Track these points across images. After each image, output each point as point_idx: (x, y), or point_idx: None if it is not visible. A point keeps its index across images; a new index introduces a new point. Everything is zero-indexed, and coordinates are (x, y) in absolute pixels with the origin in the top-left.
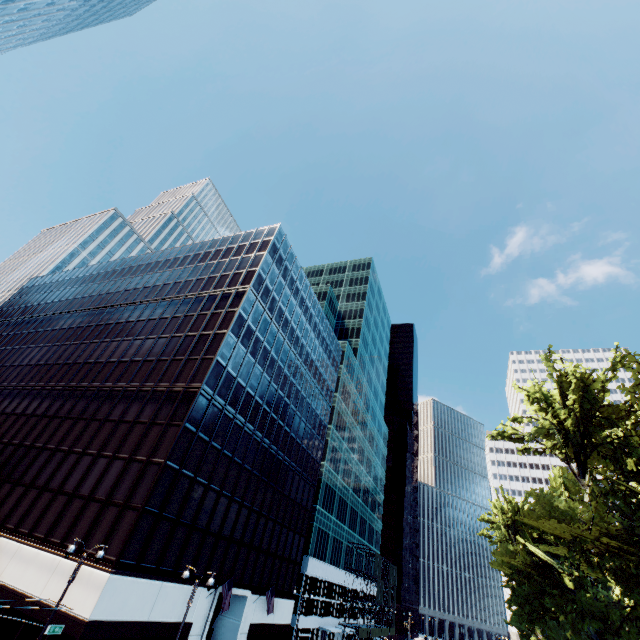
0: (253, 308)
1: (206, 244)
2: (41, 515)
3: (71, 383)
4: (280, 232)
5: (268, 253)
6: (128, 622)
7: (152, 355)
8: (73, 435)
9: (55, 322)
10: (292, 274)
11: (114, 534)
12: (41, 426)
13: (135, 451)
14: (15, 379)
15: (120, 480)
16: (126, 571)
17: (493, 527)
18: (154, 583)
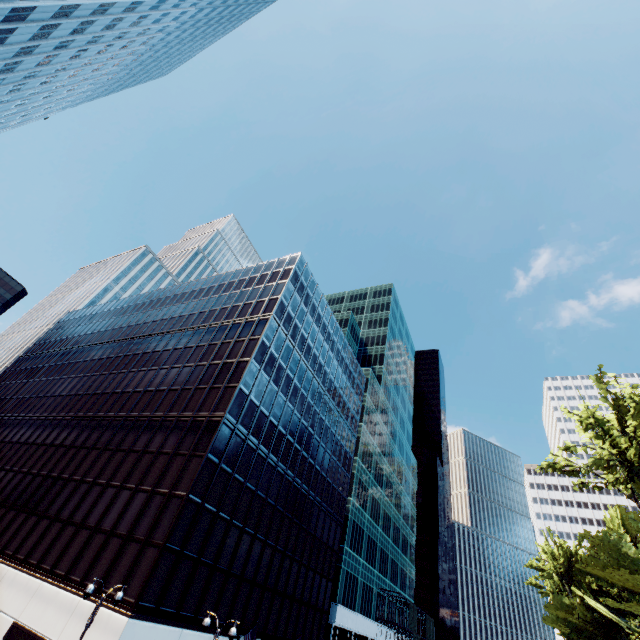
0: (276, 335)
1: (230, 275)
2: (63, 550)
3: (99, 413)
4: (301, 260)
5: (290, 281)
6: None
7: (177, 384)
8: (98, 466)
9: (87, 353)
10: (314, 301)
11: (134, 573)
12: (68, 457)
13: (158, 483)
14: (47, 409)
15: (142, 514)
16: (145, 615)
17: (543, 575)
18: (173, 630)
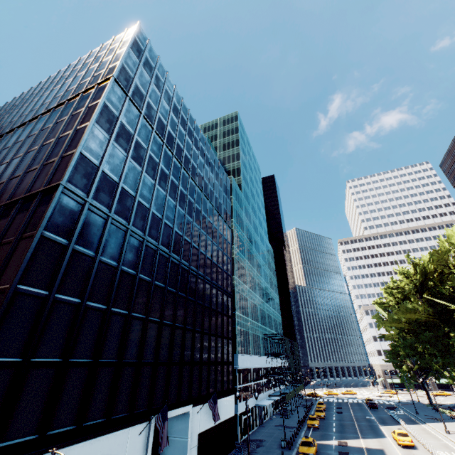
0: (124, 105)
1: (63, 71)
2: None
3: None
4: (141, 33)
5: (130, 49)
6: None
7: (4, 177)
8: None
9: None
10: (166, 89)
11: None
12: None
13: None
14: None
15: None
16: None
17: (398, 292)
18: None
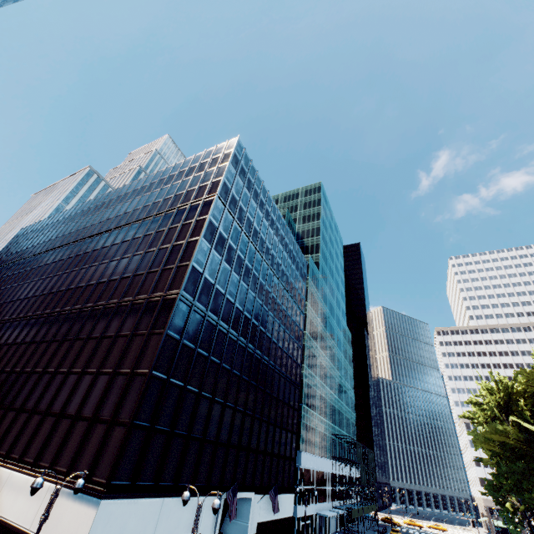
0: (223, 216)
1: (170, 169)
2: (30, 439)
3: (55, 309)
4: (239, 145)
5: (230, 163)
6: None
7: (128, 272)
8: (59, 356)
9: (40, 260)
10: (255, 187)
11: (103, 454)
12: (30, 352)
13: (119, 364)
14: (7, 313)
15: (106, 396)
16: (120, 493)
17: (482, 409)
18: (154, 501)
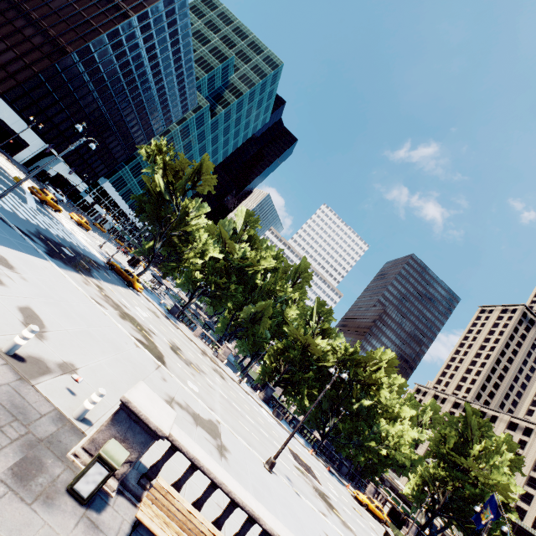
0: (130, 31)
1: None
2: None
3: None
4: None
5: (163, 1)
6: (1, 119)
7: (53, 5)
8: None
9: None
10: (178, 28)
11: (3, 83)
12: None
13: (24, 55)
14: None
15: (12, 63)
16: (5, 101)
17: None
18: (17, 116)
